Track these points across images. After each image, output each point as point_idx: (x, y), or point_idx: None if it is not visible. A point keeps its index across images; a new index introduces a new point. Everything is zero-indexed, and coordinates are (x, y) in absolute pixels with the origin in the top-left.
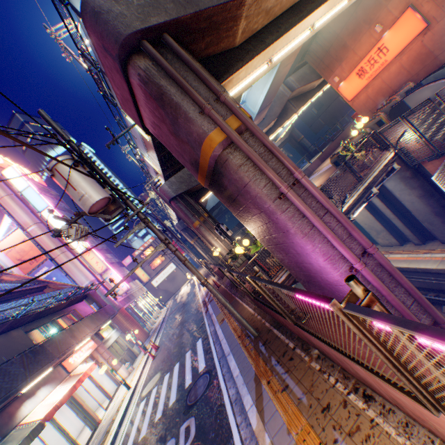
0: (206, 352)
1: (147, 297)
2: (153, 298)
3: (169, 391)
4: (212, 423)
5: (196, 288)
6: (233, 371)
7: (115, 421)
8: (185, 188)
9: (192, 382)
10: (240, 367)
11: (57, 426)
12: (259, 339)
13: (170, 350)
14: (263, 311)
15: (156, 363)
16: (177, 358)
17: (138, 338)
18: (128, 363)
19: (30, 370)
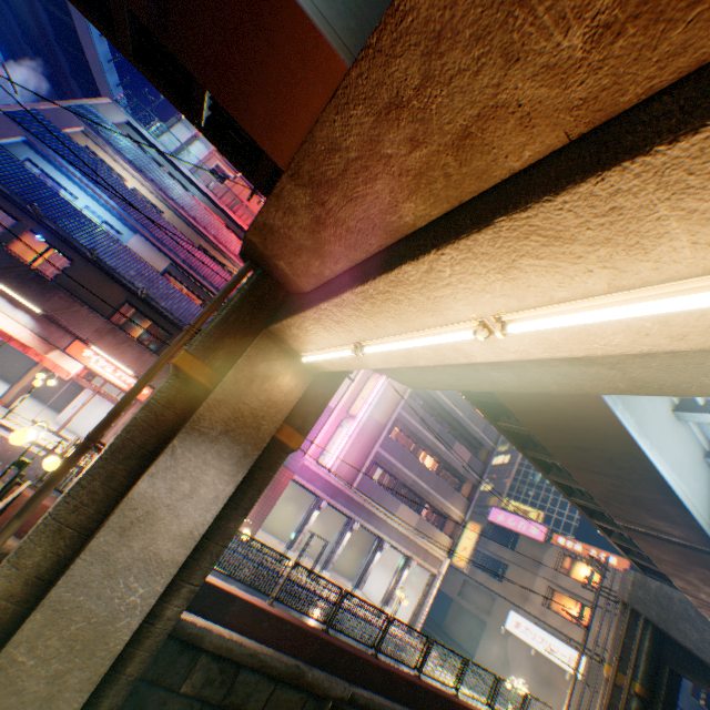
0: None
1: (406, 566)
2: (424, 595)
3: None
4: None
5: None
6: None
7: None
8: None
9: None
10: None
11: None
12: None
13: None
14: None
15: None
16: None
17: None
18: None
19: (7, 274)
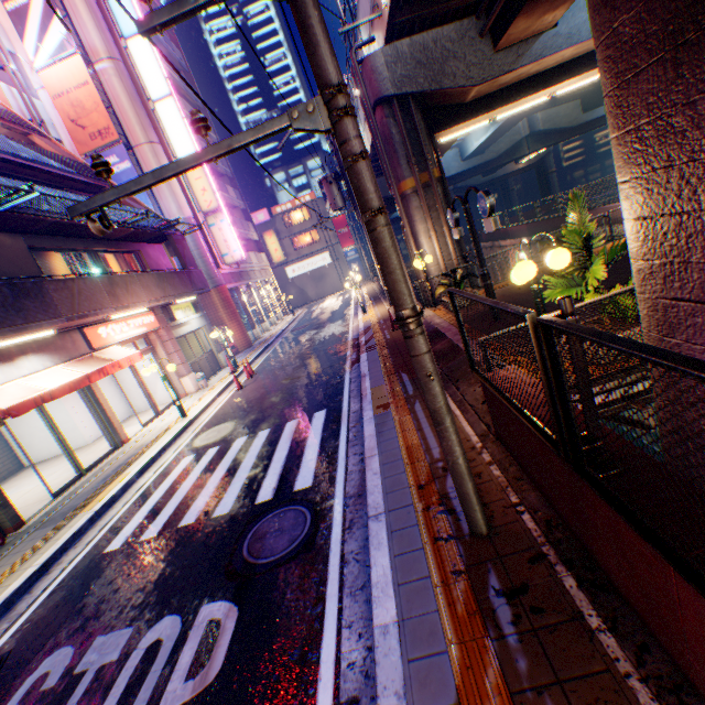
0: (325, 452)
1: (269, 287)
2: (278, 294)
3: (228, 480)
4: (264, 700)
5: (349, 311)
6: (377, 598)
7: (138, 460)
8: (422, 83)
9: (272, 503)
10: (403, 607)
11: (48, 423)
12: (492, 559)
13: (266, 393)
14: (516, 464)
15: (238, 400)
16: (270, 419)
17: (232, 343)
18: (201, 375)
19: None
